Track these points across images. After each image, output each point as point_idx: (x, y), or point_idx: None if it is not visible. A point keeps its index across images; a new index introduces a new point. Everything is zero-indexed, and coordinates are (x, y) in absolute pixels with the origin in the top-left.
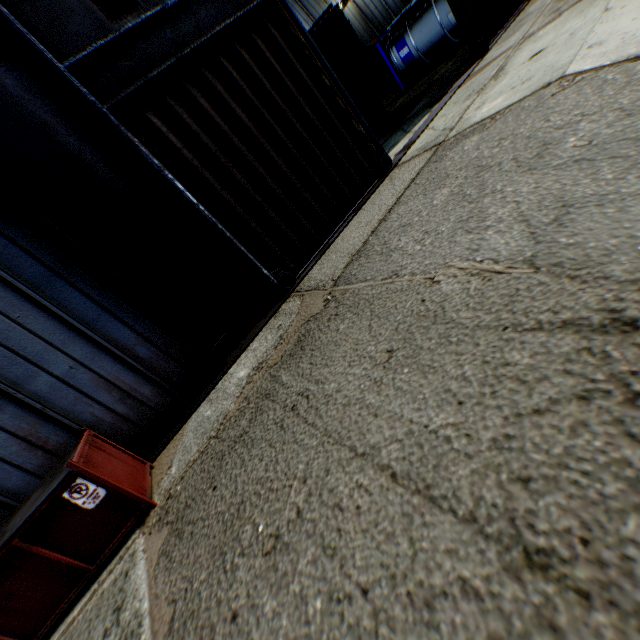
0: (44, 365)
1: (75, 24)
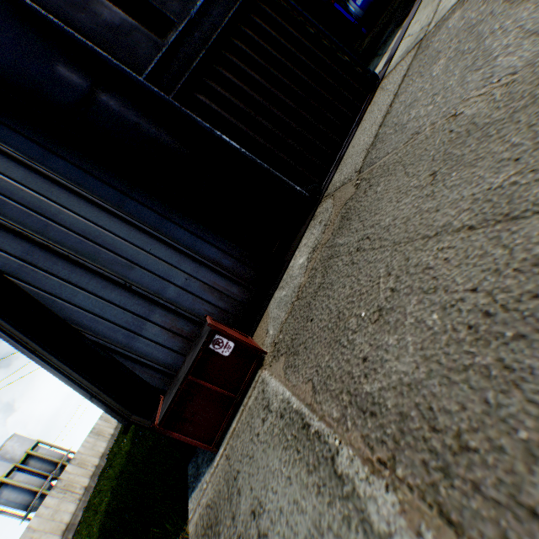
0: (170, 279)
1: (142, 50)
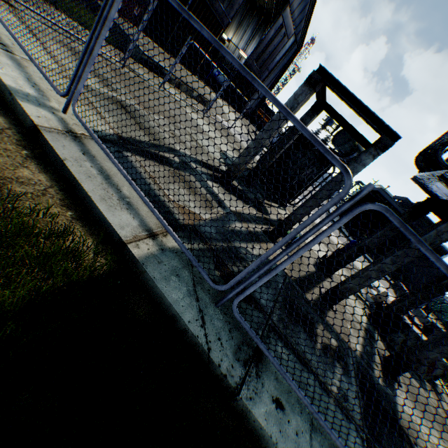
0: None
1: None
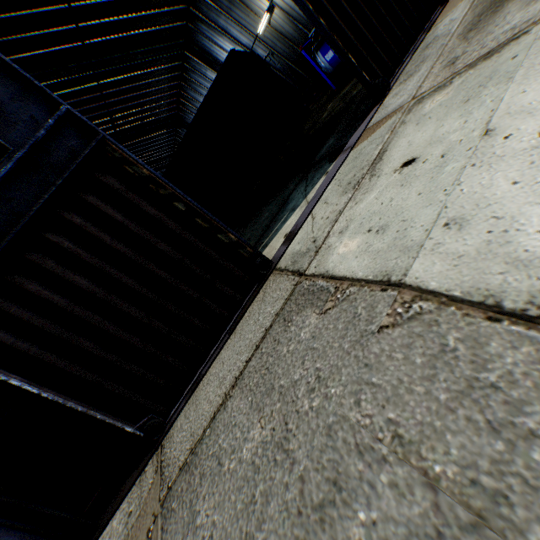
0: None
1: None
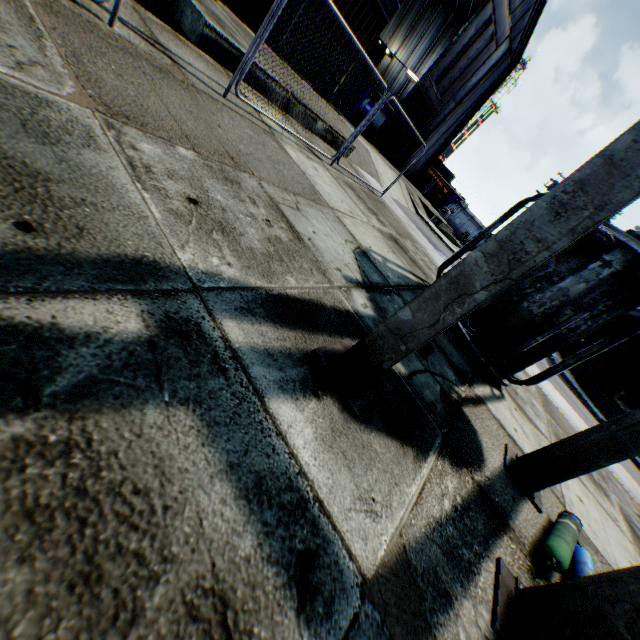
0: None
1: None
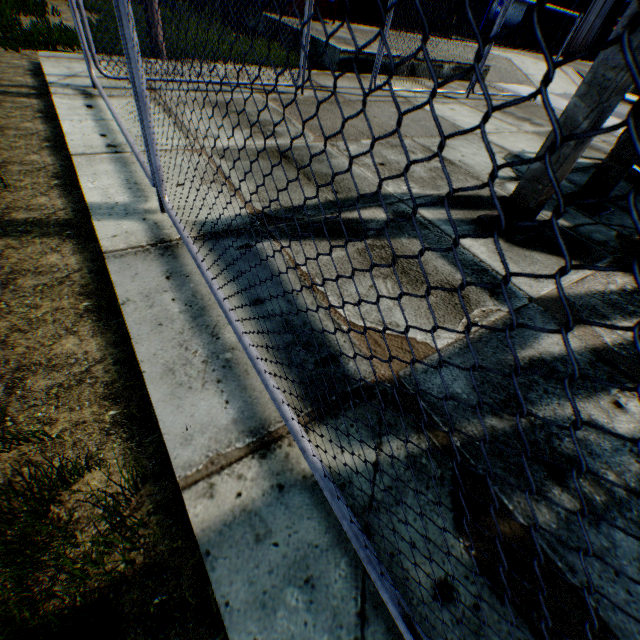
0: None
1: None
